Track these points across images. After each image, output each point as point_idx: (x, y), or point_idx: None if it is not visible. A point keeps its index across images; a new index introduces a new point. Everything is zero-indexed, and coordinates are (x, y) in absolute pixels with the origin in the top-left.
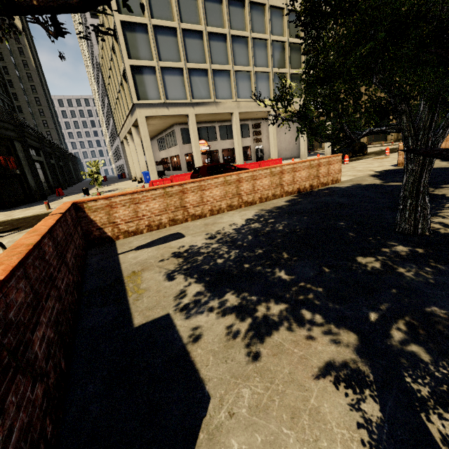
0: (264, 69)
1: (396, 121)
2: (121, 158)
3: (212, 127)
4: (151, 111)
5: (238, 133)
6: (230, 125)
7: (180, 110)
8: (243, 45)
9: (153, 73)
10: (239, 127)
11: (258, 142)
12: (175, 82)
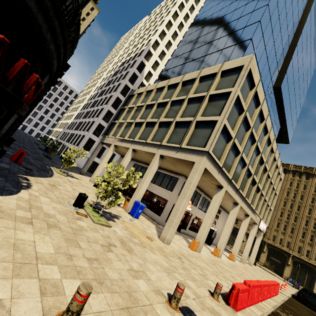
0: (260, 186)
1: (267, 251)
2: (76, 145)
3: (199, 194)
4: (210, 166)
5: (233, 222)
6: (207, 200)
7: (222, 180)
8: (259, 164)
9: (227, 140)
10: (235, 217)
11: (214, 223)
12: (230, 157)
